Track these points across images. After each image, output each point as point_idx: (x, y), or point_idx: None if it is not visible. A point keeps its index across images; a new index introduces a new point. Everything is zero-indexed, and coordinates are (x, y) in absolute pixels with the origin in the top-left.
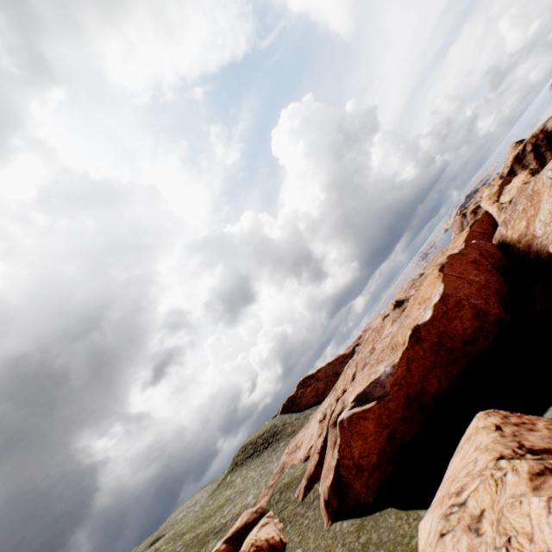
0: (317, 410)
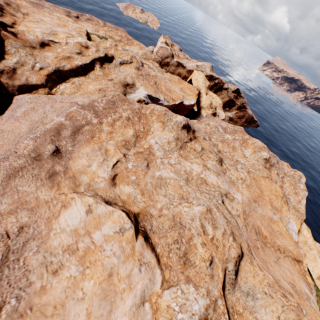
0: (8, 218)
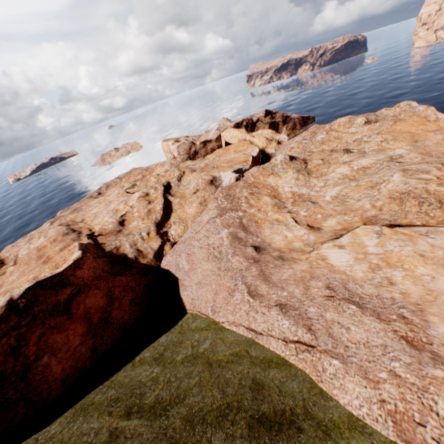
0: (312, 291)
